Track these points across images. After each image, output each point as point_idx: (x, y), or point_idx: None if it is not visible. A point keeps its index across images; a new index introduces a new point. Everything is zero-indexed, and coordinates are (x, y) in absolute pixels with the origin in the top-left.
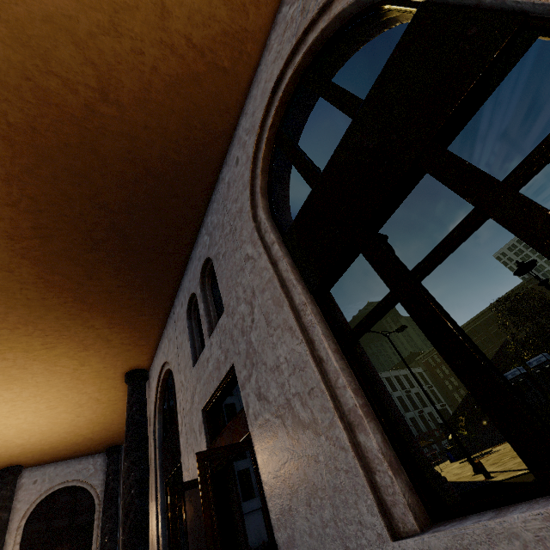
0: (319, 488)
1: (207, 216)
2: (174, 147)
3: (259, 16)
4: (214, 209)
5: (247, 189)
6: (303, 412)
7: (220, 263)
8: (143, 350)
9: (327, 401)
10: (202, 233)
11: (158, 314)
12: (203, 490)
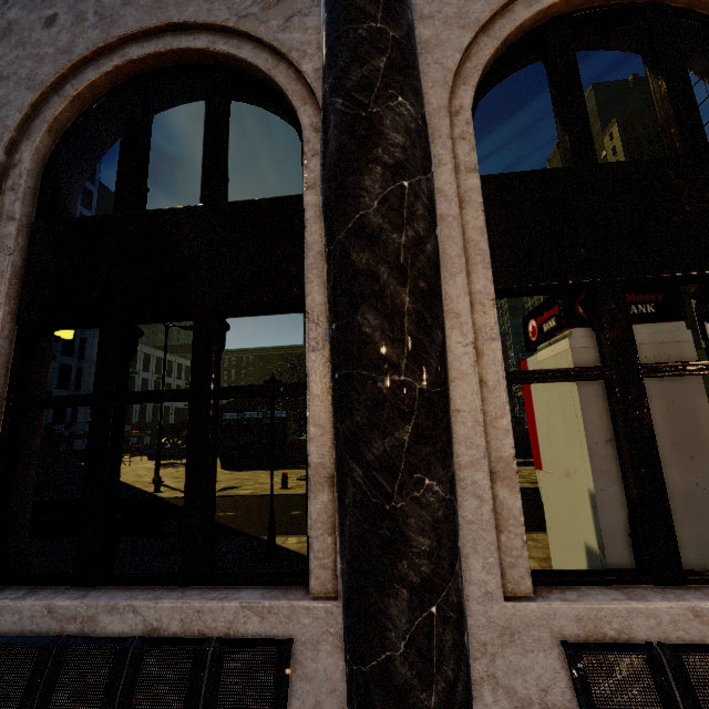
0: None
1: None
2: None
3: None
4: None
5: (31, 92)
6: None
7: None
8: None
9: None
10: None
11: None
12: None
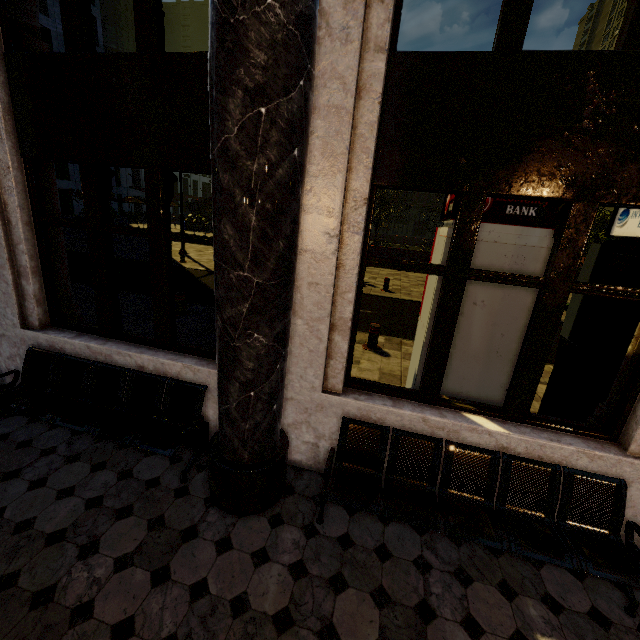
0: None
1: None
2: None
3: None
4: None
5: None
6: None
7: None
8: None
9: (4, 253)
10: None
11: None
12: None
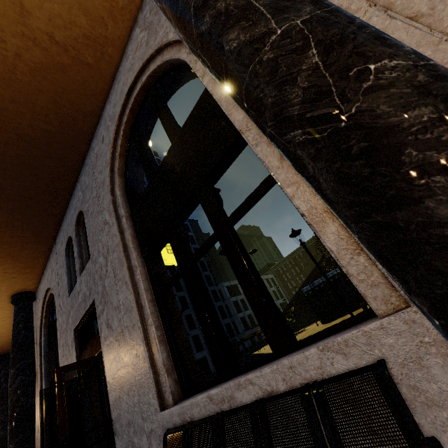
0: (133, 385)
1: (81, 175)
2: (44, 119)
3: (117, 28)
4: (86, 171)
5: (108, 167)
6: (129, 338)
7: (89, 219)
8: (28, 276)
9: (140, 334)
10: (77, 188)
11: (41, 249)
12: (59, 393)
